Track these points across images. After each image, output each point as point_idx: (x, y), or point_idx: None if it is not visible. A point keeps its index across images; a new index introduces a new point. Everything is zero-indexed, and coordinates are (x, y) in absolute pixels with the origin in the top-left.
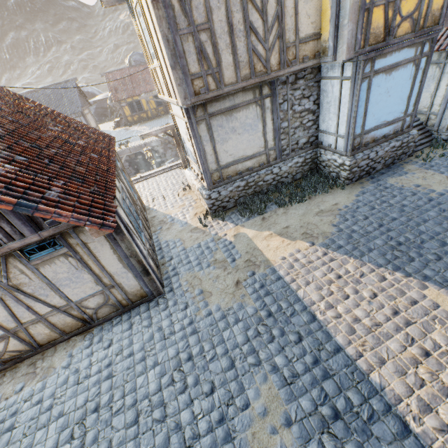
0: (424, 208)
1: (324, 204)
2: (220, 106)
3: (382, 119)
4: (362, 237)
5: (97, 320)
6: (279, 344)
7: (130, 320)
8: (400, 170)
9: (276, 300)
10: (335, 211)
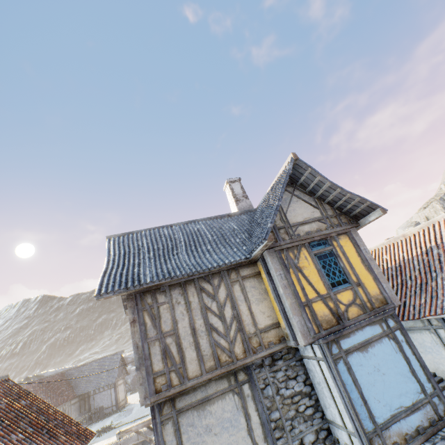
0: None
1: None
2: (191, 398)
3: (395, 404)
4: None
5: None
6: None
7: None
8: None
9: None
10: None
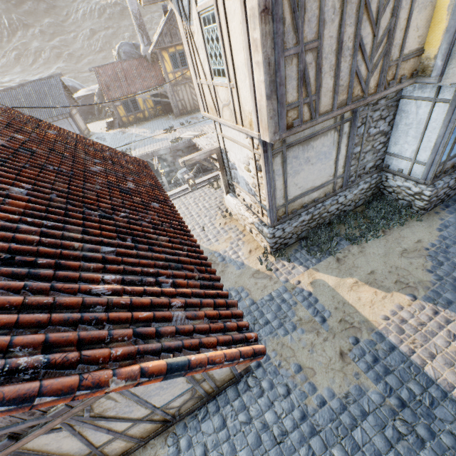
0: None
1: (404, 240)
2: (299, 134)
3: None
4: None
5: (178, 416)
6: (434, 451)
7: (220, 413)
8: None
9: (402, 382)
10: (422, 250)
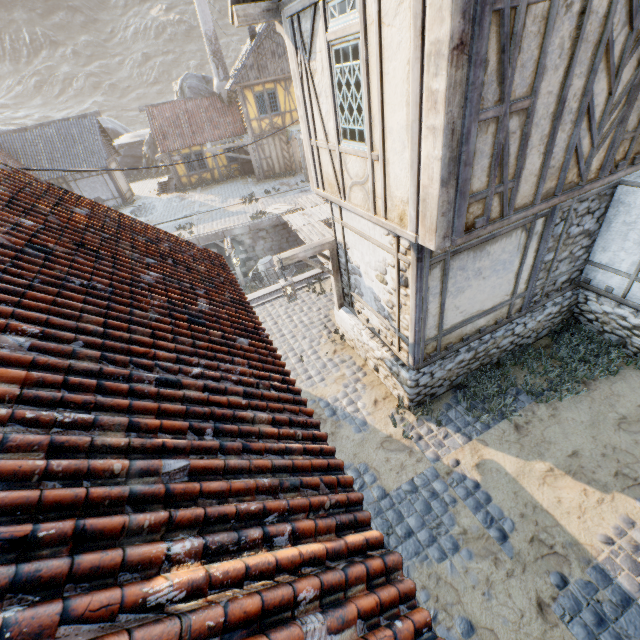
0: None
1: (620, 401)
2: None
3: None
4: None
5: None
6: None
7: None
8: None
9: None
10: None
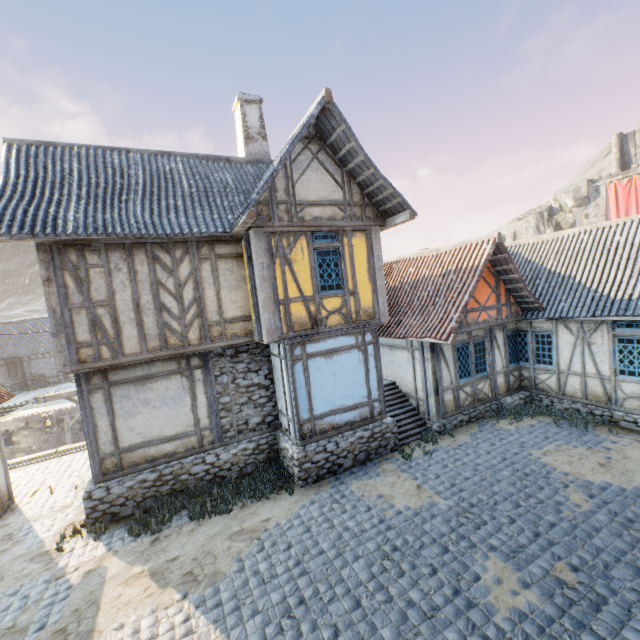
0: (366, 535)
1: (253, 517)
2: (129, 374)
3: (338, 402)
4: (259, 585)
5: None
6: None
7: None
8: (374, 469)
9: None
10: (259, 531)
